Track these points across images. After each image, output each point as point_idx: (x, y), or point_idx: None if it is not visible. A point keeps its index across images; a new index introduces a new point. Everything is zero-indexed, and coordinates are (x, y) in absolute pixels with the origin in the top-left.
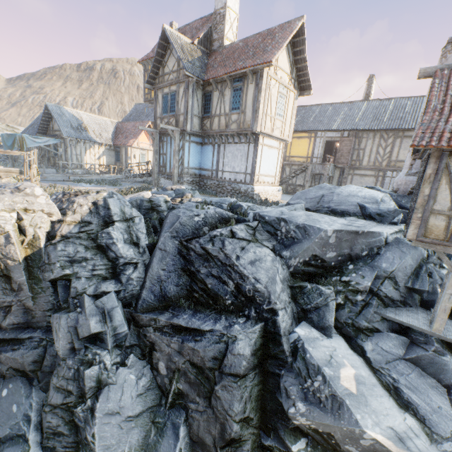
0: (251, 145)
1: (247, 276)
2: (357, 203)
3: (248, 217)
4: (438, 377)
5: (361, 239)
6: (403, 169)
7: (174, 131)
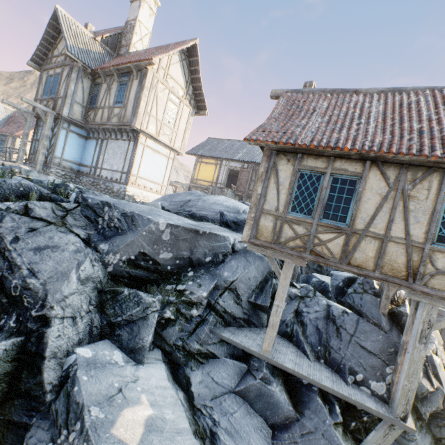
0: (132, 142)
1: (19, 266)
2: (219, 211)
3: (69, 199)
4: (266, 414)
5: (203, 240)
6: None
7: (48, 112)
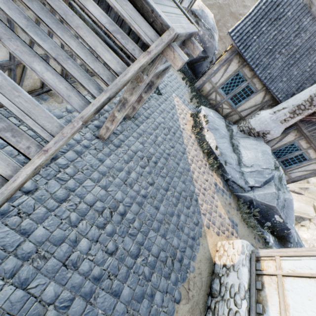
0: None
1: None
2: None
3: None
4: None
5: None
6: (283, 126)
7: None
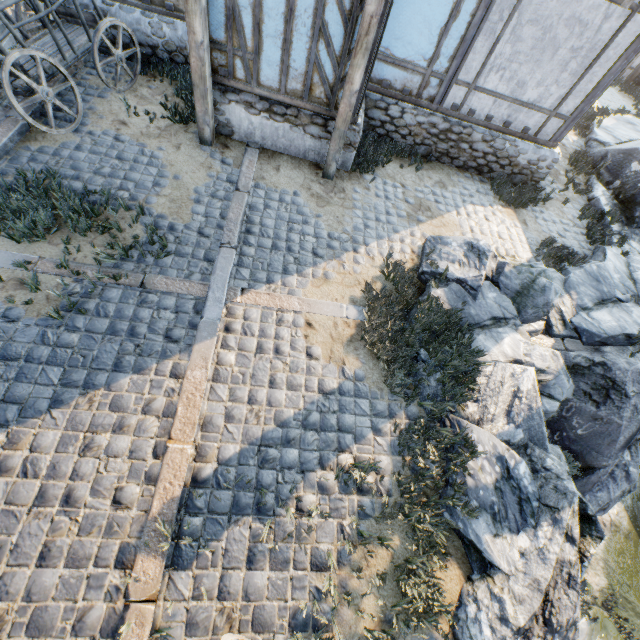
0: (639, 20)
1: None
2: None
3: None
4: None
5: None
6: None
7: None
